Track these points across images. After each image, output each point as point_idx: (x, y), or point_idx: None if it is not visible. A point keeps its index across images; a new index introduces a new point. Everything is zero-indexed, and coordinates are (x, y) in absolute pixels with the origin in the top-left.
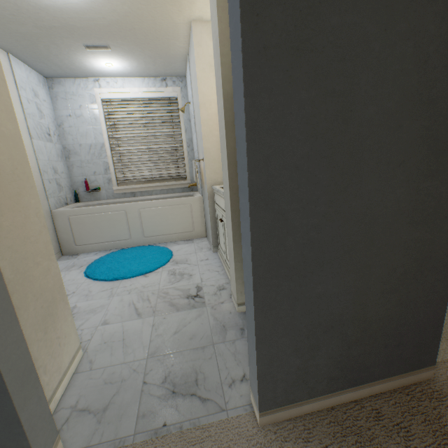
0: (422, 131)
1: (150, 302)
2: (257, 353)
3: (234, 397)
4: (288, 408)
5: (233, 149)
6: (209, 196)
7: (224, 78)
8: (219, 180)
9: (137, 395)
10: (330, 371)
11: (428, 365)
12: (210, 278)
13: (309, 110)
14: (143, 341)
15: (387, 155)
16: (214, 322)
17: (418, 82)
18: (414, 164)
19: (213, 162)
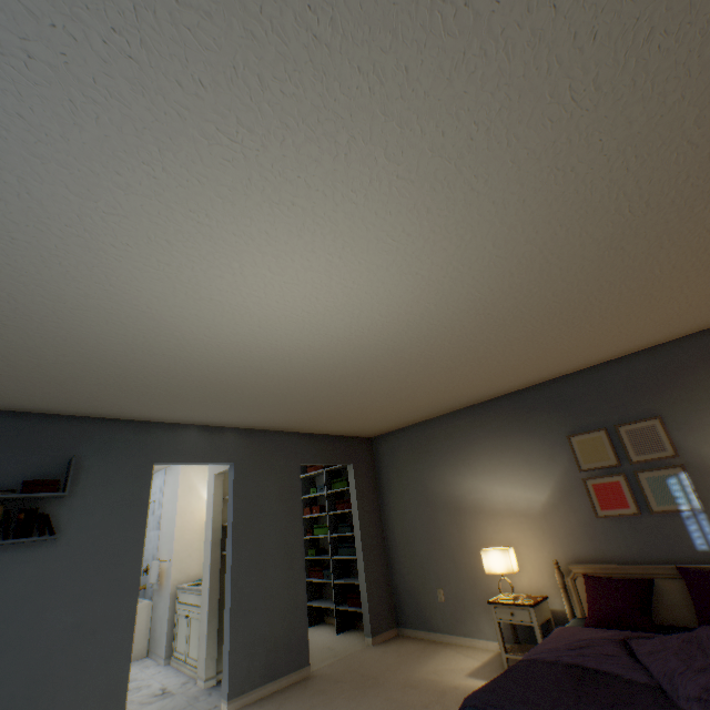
0: (285, 553)
1: None
2: (230, 658)
3: None
4: (242, 697)
5: (214, 557)
6: (172, 596)
7: (214, 521)
8: (183, 578)
9: None
10: (261, 669)
11: (307, 665)
12: (171, 680)
13: (250, 551)
14: None
15: (275, 562)
16: (188, 697)
17: (282, 539)
18: (285, 564)
19: (181, 561)
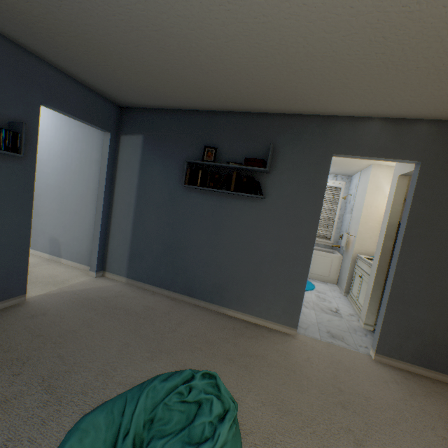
0: None
1: (309, 304)
2: (381, 327)
3: (361, 349)
4: (388, 359)
5: (385, 246)
6: (352, 259)
7: (390, 217)
8: (362, 251)
9: (317, 330)
10: (413, 352)
11: None
12: (343, 307)
13: (423, 254)
14: (312, 317)
15: None
16: (348, 325)
17: None
18: None
19: (362, 239)
